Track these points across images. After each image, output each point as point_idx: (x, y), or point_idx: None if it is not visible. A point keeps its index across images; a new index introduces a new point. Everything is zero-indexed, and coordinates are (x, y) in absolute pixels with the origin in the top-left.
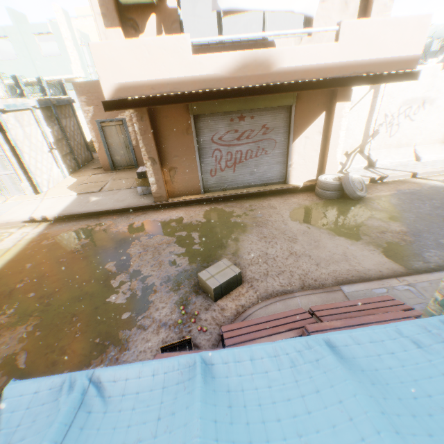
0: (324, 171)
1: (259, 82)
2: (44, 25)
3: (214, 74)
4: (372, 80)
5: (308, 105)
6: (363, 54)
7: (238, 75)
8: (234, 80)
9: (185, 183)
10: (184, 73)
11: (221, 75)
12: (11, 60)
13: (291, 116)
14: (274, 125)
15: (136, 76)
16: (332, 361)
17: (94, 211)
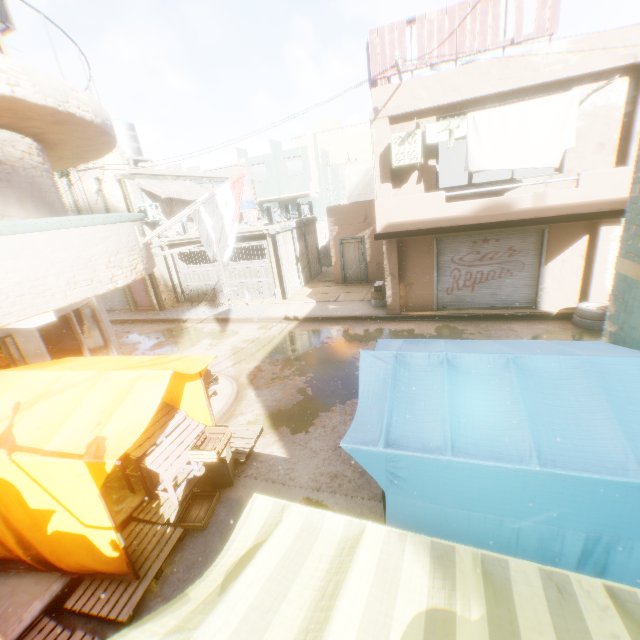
0: (586, 299)
1: (499, 219)
2: (295, 150)
3: (460, 215)
4: (619, 214)
5: (564, 229)
6: (605, 194)
7: (481, 214)
8: (476, 218)
9: (419, 299)
10: (437, 215)
11: (466, 215)
12: (262, 181)
13: (543, 240)
14: (522, 248)
15: (401, 218)
16: (490, 341)
17: (334, 316)
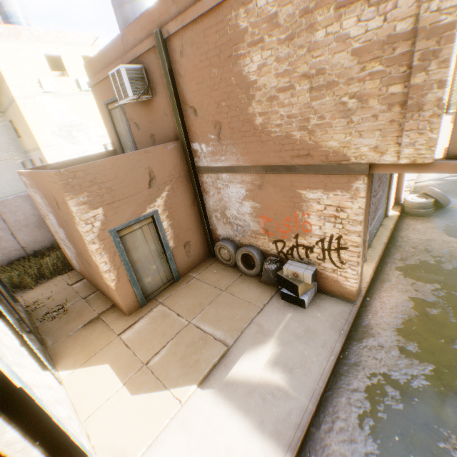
0: (399, 195)
1: None
2: None
3: None
4: None
5: None
6: None
7: None
8: None
9: None
10: None
11: None
12: None
13: None
14: None
15: None
16: None
17: (325, 381)
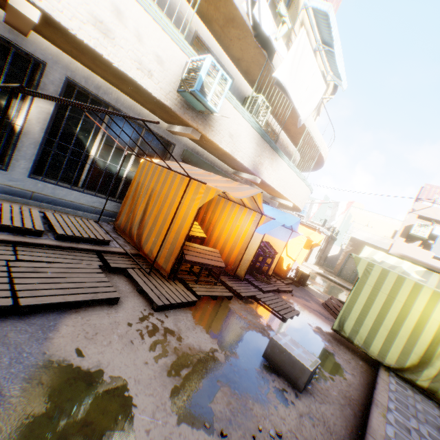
0: None
1: None
2: None
3: (436, 266)
4: None
5: None
6: None
7: None
8: None
9: None
10: (424, 260)
11: (439, 268)
12: None
13: None
14: None
15: (404, 253)
16: None
17: (334, 280)
